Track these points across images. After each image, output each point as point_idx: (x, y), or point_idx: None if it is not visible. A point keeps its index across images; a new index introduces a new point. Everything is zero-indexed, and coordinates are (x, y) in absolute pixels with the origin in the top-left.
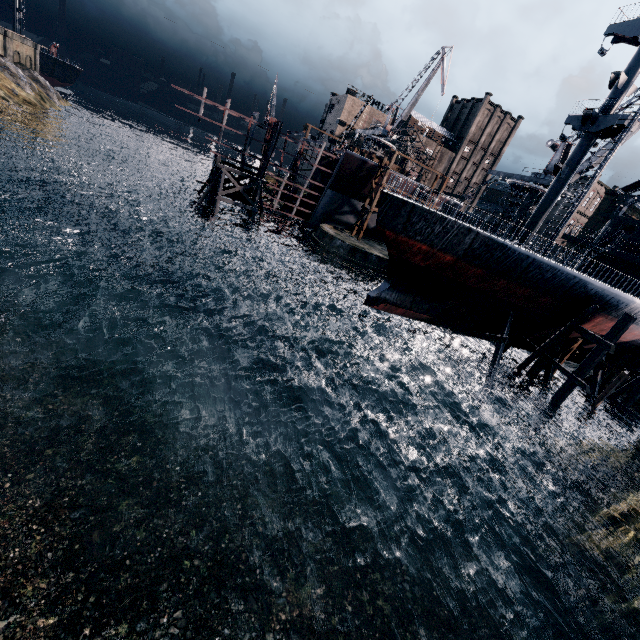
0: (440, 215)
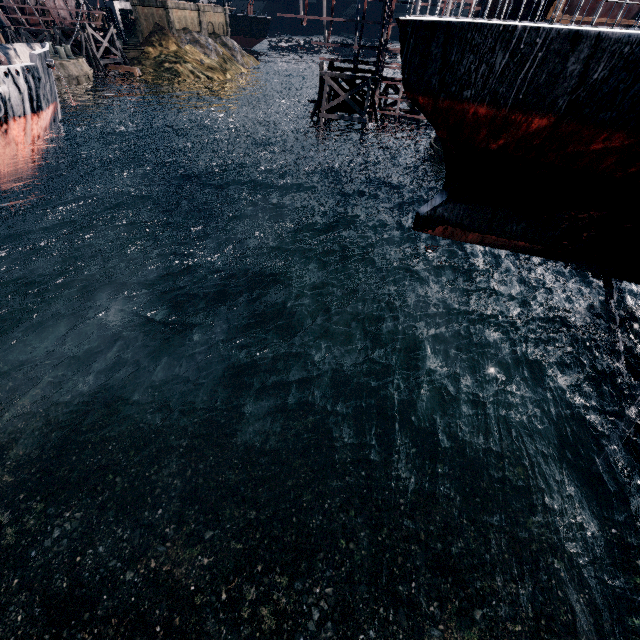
0: (500, 26)
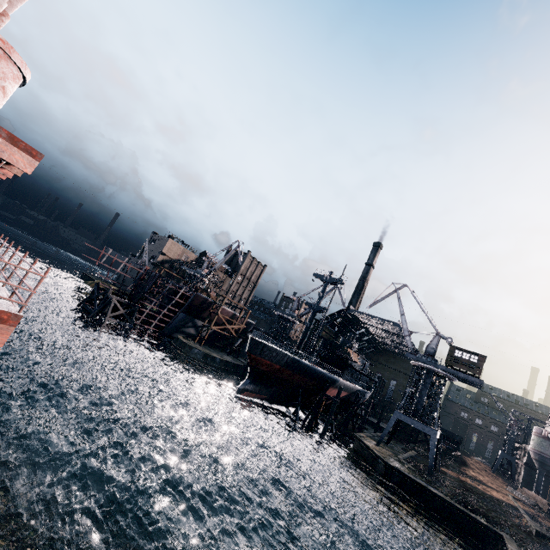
0: (275, 348)
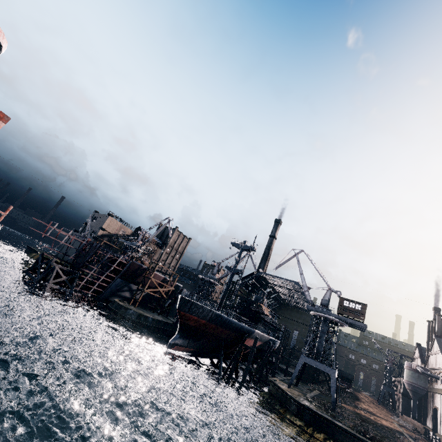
0: (202, 305)
